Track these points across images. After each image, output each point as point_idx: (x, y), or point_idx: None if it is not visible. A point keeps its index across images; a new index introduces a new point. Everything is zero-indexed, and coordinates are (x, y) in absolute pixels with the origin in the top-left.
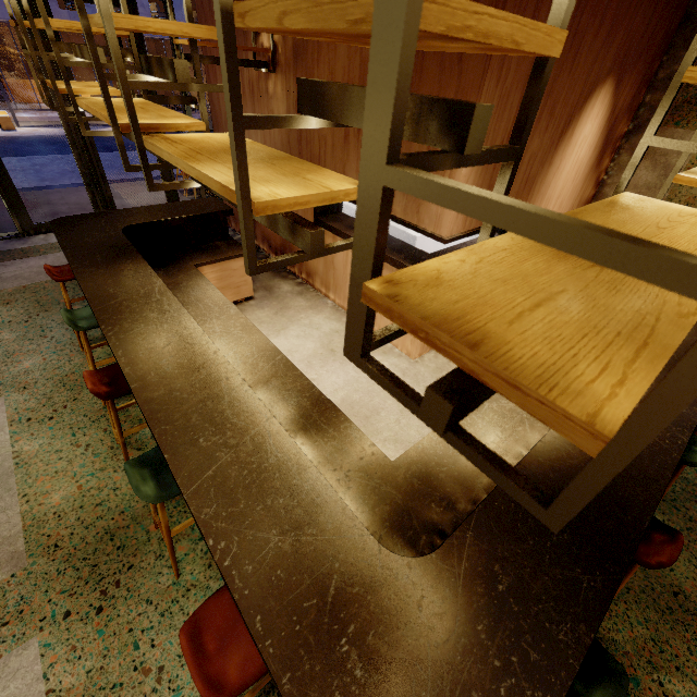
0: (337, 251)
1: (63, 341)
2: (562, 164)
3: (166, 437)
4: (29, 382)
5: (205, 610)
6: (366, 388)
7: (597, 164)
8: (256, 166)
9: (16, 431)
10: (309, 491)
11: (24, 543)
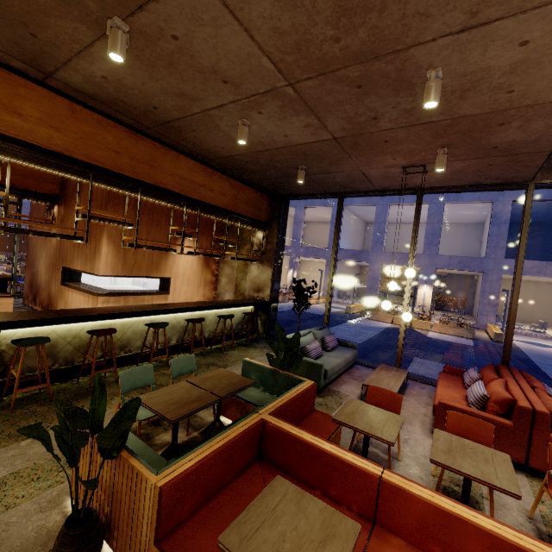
0: None
1: None
2: (177, 261)
3: None
4: None
5: None
6: None
7: (207, 266)
8: None
9: None
10: None
11: None
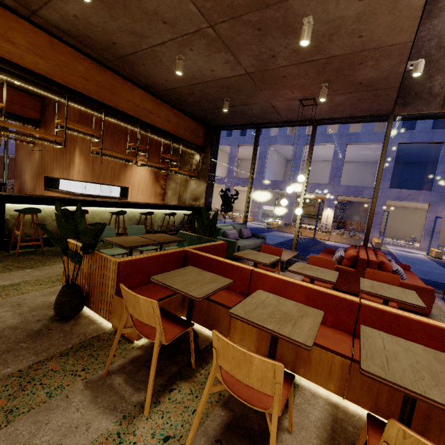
0: None
1: None
2: (133, 175)
3: None
4: None
5: None
6: None
7: (157, 181)
8: None
9: None
10: None
11: None
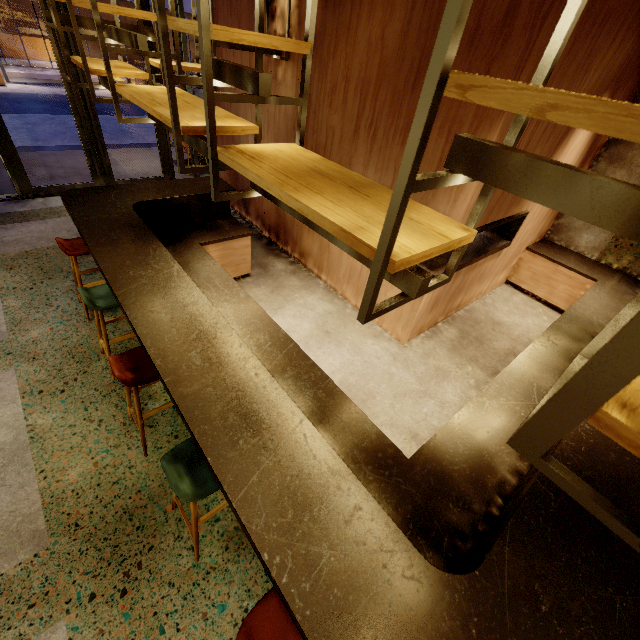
0: (429, 290)
1: (69, 311)
2: None
3: (206, 437)
4: (38, 353)
5: (254, 619)
6: (361, 371)
7: None
8: (354, 198)
9: (29, 404)
10: (352, 501)
11: (45, 522)
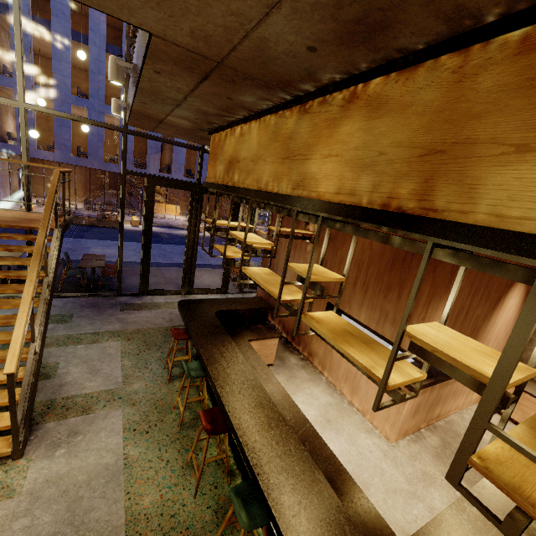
0: (406, 400)
1: (157, 373)
2: (496, 320)
3: (263, 478)
4: (137, 400)
5: None
6: (356, 461)
7: None
8: (367, 349)
9: (127, 437)
10: None
11: (125, 535)
